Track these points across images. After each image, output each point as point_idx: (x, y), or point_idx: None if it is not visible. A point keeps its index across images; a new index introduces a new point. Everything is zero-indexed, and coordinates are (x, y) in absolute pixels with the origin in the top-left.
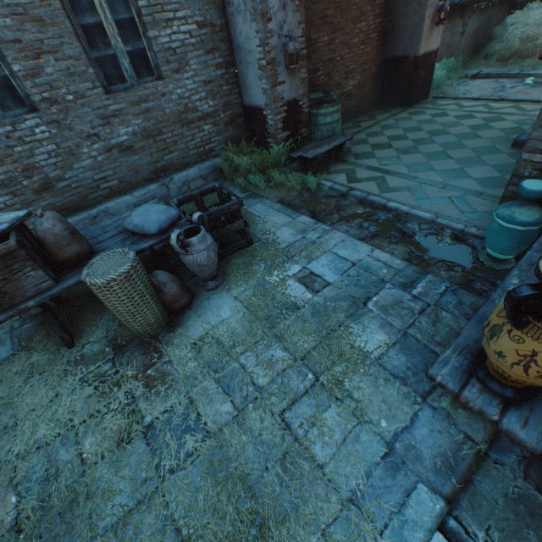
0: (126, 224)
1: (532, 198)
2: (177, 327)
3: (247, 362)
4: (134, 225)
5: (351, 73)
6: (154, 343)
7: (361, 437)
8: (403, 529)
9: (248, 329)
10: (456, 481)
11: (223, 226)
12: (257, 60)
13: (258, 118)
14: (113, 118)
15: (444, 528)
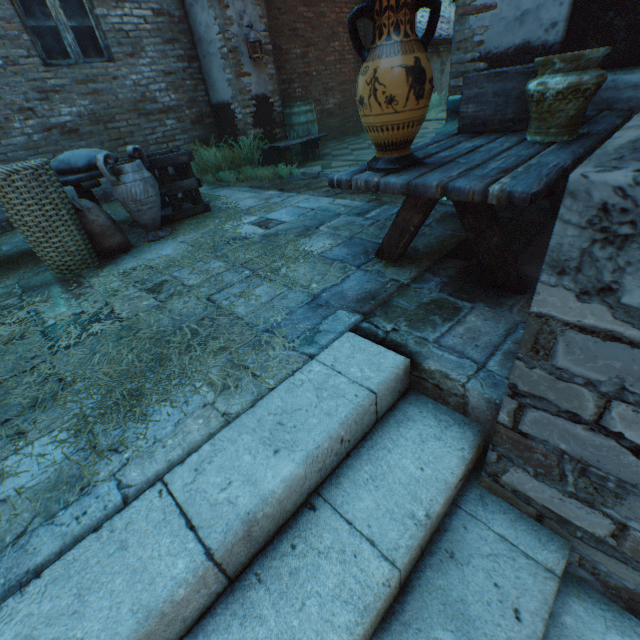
0: (51, 163)
1: (457, 109)
2: (107, 266)
3: (181, 275)
4: (59, 161)
5: (330, 91)
6: (76, 279)
7: (289, 296)
8: (315, 337)
9: (188, 256)
10: (376, 304)
11: (172, 182)
12: (218, 49)
13: (227, 115)
14: (54, 94)
15: (355, 329)
